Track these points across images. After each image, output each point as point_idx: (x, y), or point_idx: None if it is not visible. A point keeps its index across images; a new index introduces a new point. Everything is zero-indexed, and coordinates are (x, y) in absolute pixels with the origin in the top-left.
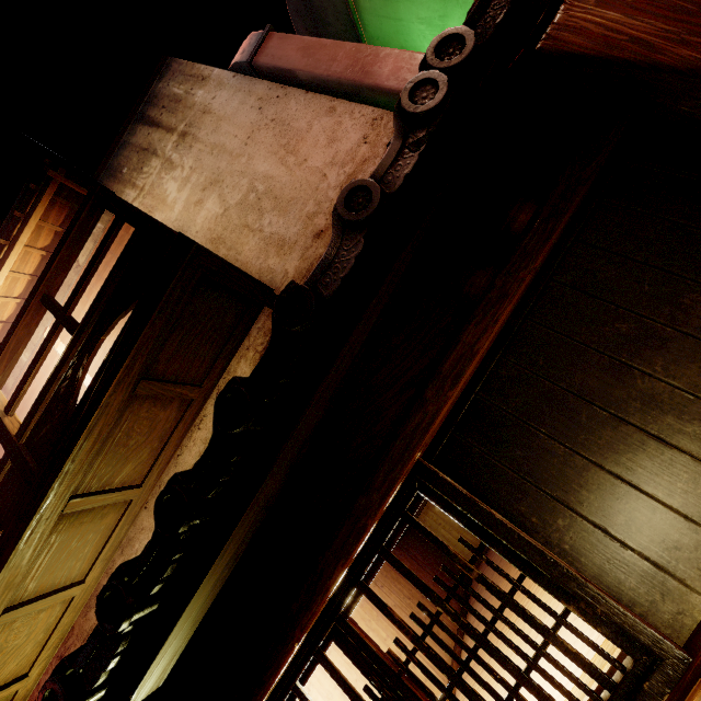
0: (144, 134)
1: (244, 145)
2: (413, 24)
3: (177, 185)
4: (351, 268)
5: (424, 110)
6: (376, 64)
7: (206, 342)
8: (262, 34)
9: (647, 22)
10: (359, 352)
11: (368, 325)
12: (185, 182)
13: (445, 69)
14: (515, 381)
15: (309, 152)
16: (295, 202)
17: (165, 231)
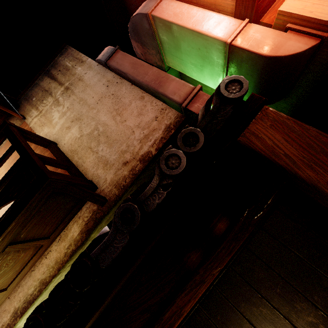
0: (47, 82)
1: (96, 103)
2: (188, 63)
3: (59, 115)
4: (118, 253)
5: (171, 173)
6: (166, 82)
7: (54, 217)
8: (113, 50)
9: (294, 147)
10: (122, 285)
11: (127, 276)
12: (63, 114)
13: (186, 151)
14: (203, 325)
15: (128, 117)
16: (116, 141)
17: (35, 164)
